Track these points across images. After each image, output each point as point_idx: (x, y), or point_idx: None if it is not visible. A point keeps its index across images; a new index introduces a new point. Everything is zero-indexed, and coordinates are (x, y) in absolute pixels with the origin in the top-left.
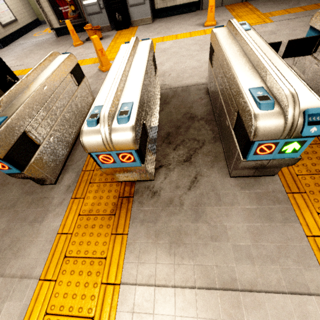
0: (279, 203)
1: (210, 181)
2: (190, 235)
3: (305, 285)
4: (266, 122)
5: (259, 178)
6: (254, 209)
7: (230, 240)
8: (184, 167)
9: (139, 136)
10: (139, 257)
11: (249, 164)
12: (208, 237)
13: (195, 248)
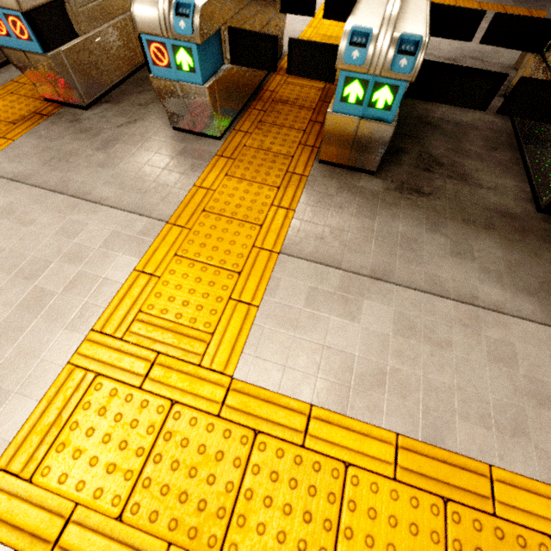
0: (198, 160)
1: (148, 127)
2: (80, 157)
3: (151, 212)
4: (142, 4)
5: (202, 138)
6: (168, 157)
7: (117, 170)
8: (134, 109)
9: (37, 4)
10: (11, 159)
11: (160, 86)
12: (97, 163)
13: (75, 167)
